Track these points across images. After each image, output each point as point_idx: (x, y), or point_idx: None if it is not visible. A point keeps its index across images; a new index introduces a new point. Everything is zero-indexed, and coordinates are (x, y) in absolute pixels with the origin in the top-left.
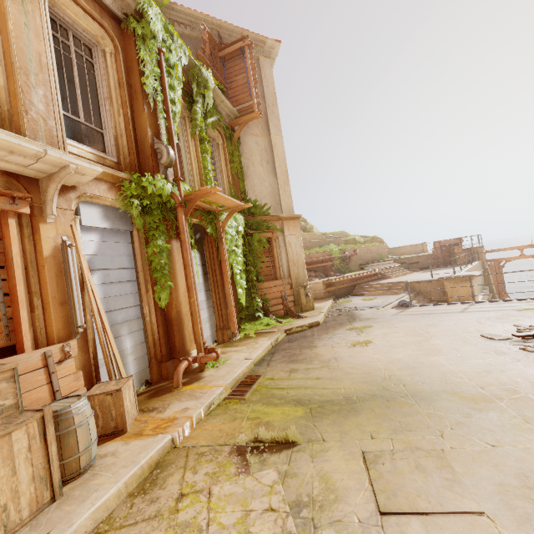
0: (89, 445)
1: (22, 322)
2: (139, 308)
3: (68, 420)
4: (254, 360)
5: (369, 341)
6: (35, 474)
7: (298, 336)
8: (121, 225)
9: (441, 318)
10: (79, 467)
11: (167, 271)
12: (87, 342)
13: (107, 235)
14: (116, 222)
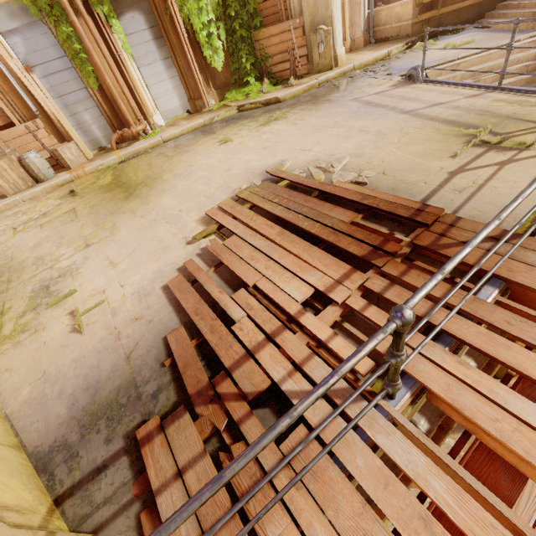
0: (41, 171)
1: (5, 111)
2: (86, 90)
3: (25, 160)
4: (164, 139)
5: (230, 140)
6: (19, 177)
7: (238, 116)
8: (30, 18)
9: (356, 120)
10: (42, 178)
11: (84, 57)
12: (48, 119)
13: (27, 32)
14: (24, 16)
